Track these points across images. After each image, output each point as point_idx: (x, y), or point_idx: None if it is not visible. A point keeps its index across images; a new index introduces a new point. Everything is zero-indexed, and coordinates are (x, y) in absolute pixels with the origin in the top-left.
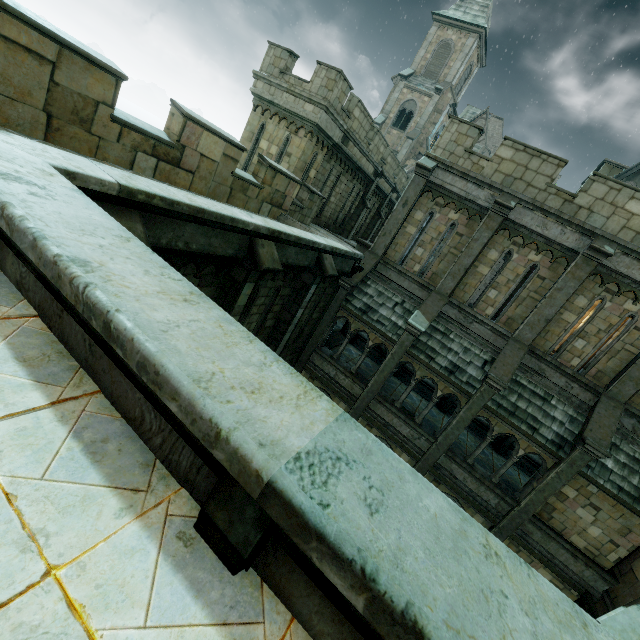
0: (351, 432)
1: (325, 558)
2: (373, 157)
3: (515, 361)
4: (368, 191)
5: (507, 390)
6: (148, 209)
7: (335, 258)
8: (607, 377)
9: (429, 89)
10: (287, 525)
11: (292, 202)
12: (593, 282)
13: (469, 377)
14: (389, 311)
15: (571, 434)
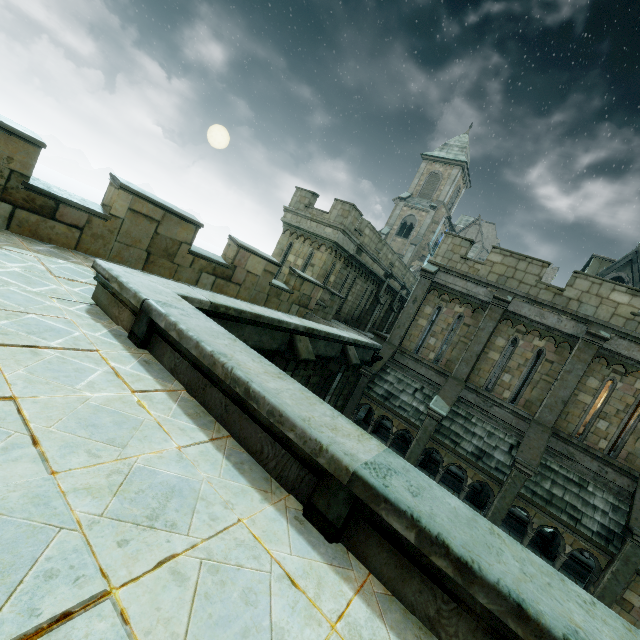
0: (394, 459)
1: (390, 513)
2: (383, 262)
3: (541, 444)
4: (380, 290)
5: (539, 476)
6: (224, 317)
7: (357, 349)
8: (639, 459)
9: (425, 206)
10: (366, 497)
11: (316, 302)
12: (599, 364)
13: (497, 462)
14: (410, 397)
15: (617, 525)
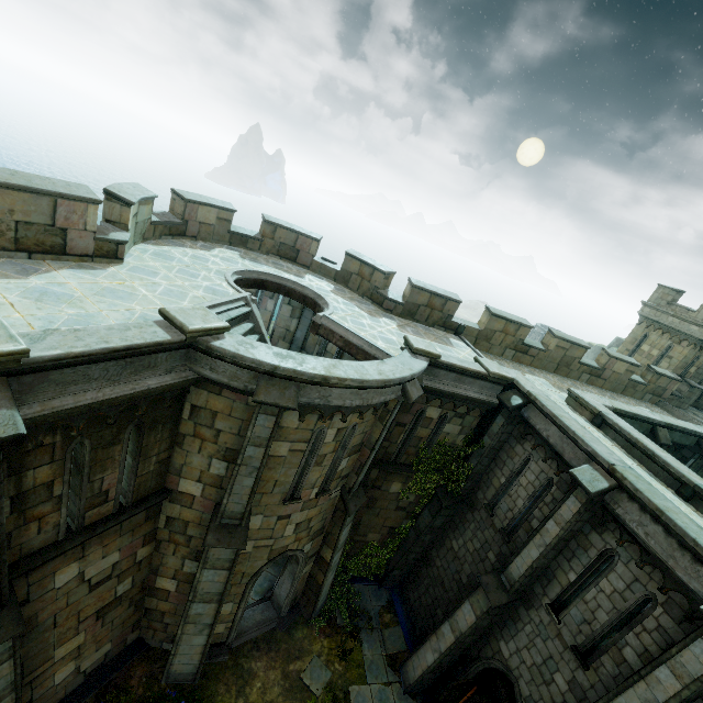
0: None
1: None
2: None
3: None
4: None
5: None
6: (617, 414)
7: None
8: None
9: None
10: (699, 491)
11: (671, 393)
12: None
13: None
14: None
15: None
